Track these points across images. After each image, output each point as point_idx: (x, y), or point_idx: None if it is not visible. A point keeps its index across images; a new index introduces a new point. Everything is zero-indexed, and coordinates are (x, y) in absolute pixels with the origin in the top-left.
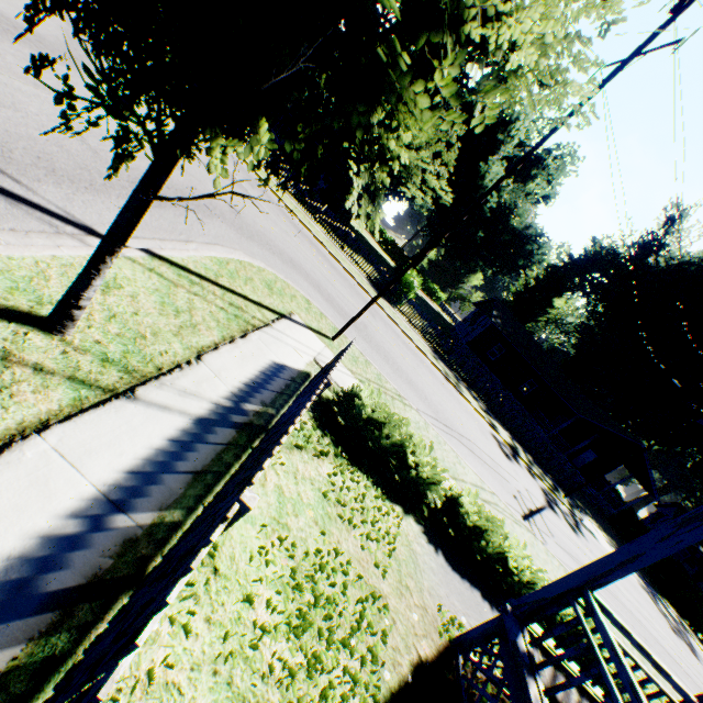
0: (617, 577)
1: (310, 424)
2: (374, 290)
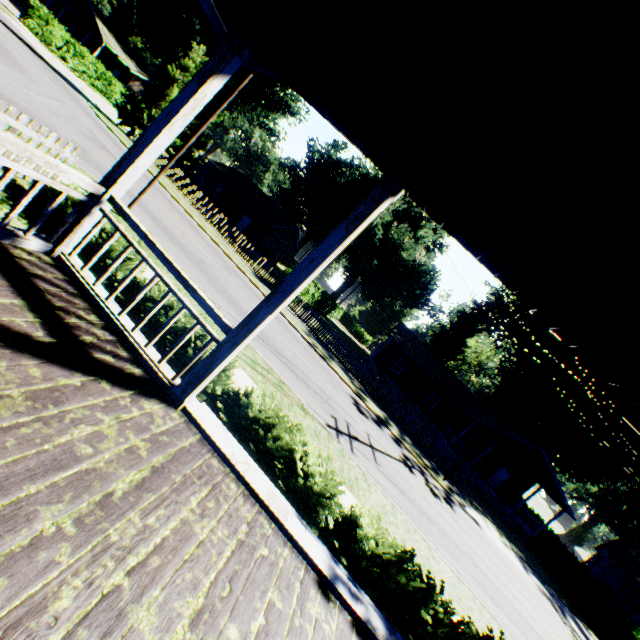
0: (128, 168)
1: None
2: (255, 276)
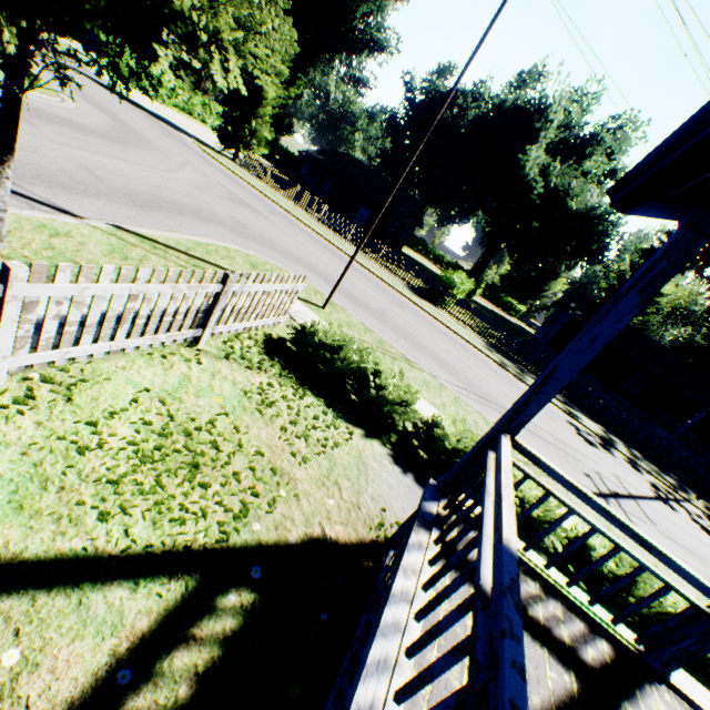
0: (536, 409)
1: (257, 351)
2: (411, 292)
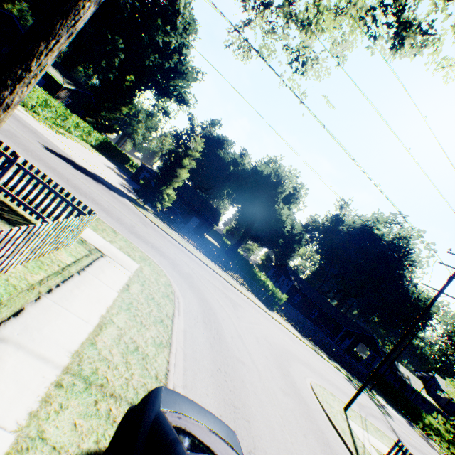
0: None
1: None
2: (267, 308)
